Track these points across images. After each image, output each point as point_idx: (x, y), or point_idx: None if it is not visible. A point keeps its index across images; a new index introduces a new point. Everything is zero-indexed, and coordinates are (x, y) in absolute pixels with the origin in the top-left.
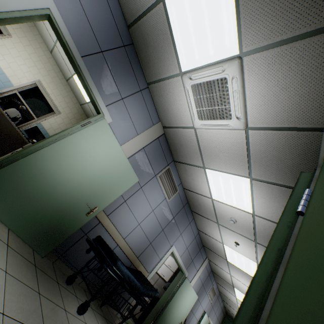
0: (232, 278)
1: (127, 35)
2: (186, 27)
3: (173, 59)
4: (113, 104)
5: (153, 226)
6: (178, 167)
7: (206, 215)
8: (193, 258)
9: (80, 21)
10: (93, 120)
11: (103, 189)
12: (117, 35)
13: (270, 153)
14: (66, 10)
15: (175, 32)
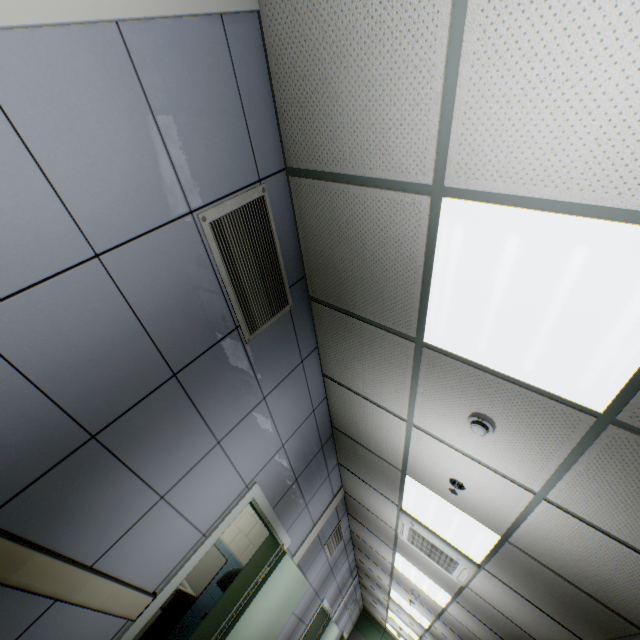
0: (389, 604)
1: (329, 430)
2: (424, 505)
3: (394, 495)
4: (295, 520)
5: (307, 599)
6: (352, 519)
7: (376, 562)
8: (342, 588)
9: (281, 471)
10: (270, 559)
11: (271, 629)
12: (317, 443)
13: (483, 609)
14: (269, 476)
15: (407, 493)
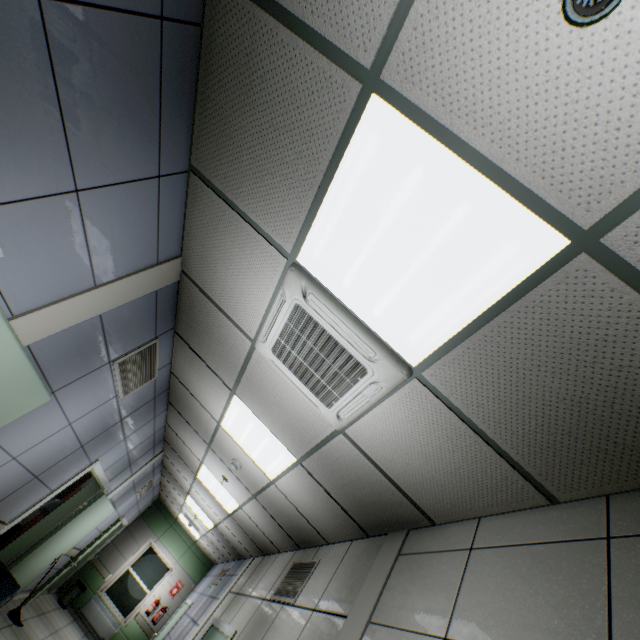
0: (192, 489)
1: None
2: (370, 215)
3: (295, 219)
4: (29, 202)
5: (59, 448)
6: (180, 346)
7: (194, 426)
8: (135, 461)
9: None
10: None
11: None
12: None
13: (347, 471)
14: None
15: (339, 187)
